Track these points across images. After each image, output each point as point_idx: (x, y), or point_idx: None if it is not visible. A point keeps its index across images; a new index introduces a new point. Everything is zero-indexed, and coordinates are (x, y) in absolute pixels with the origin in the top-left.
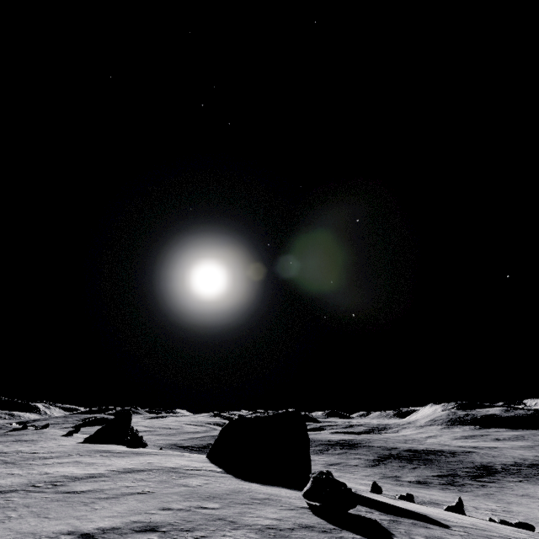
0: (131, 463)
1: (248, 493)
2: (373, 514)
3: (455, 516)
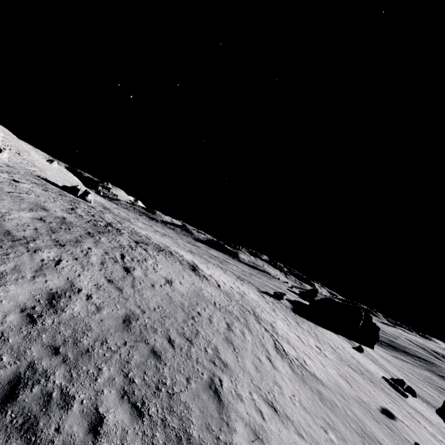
0: (273, 287)
1: (270, 291)
2: (285, 304)
3: (348, 350)
